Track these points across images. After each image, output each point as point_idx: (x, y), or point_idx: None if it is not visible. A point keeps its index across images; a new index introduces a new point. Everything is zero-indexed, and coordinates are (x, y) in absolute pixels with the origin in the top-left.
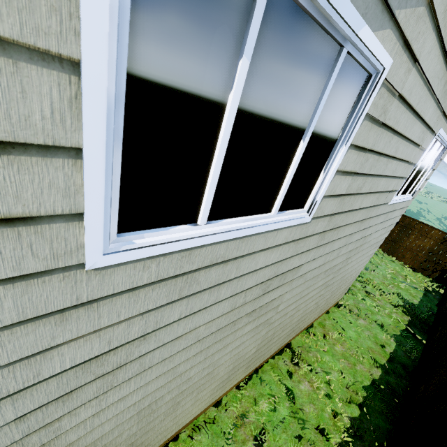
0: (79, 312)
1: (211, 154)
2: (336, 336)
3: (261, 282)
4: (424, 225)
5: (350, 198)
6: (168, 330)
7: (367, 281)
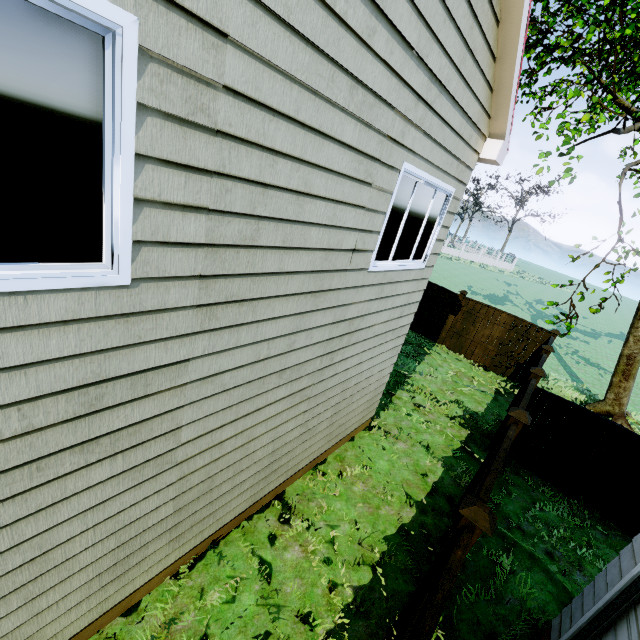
0: None
1: None
2: (359, 471)
3: (65, 391)
4: (490, 309)
5: (238, 252)
6: None
7: (418, 389)
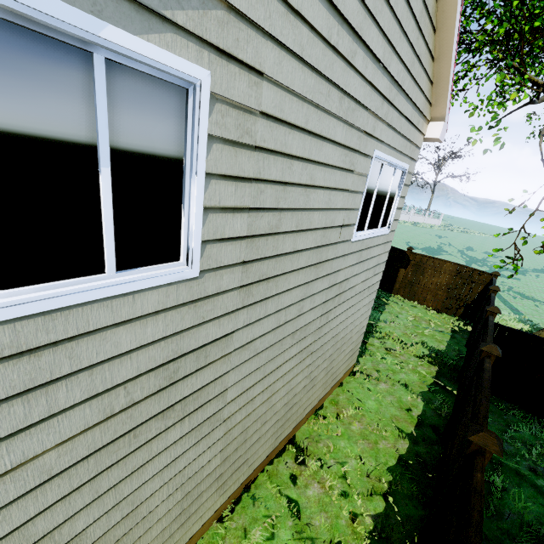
0: None
1: None
2: (353, 412)
3: (154, 368)
4: (436, 260)
5: (267, 239)
6: None
7: (386, 335)
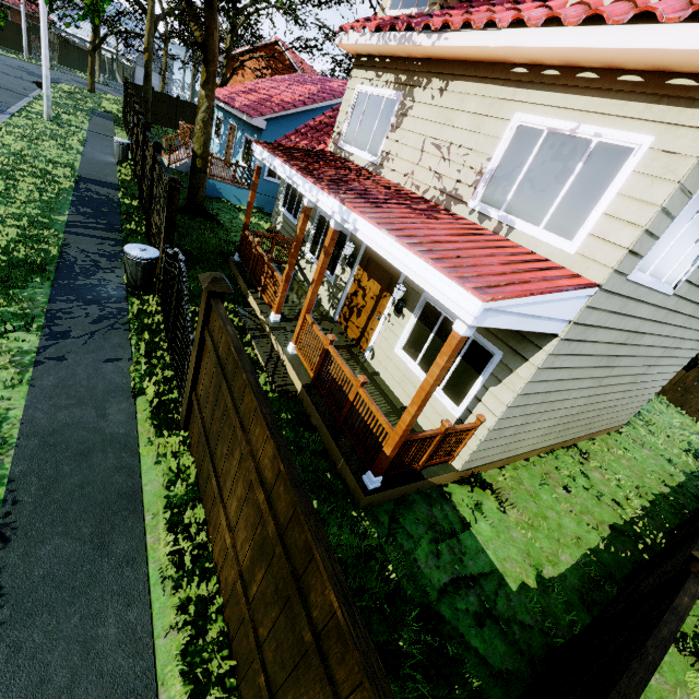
0: (610, 297)
1: (669, 245)
2: (621, 453)
3: (629, 331)
4: None
5: (694, 288)
6: (600, 332)
7: (650, 421)
